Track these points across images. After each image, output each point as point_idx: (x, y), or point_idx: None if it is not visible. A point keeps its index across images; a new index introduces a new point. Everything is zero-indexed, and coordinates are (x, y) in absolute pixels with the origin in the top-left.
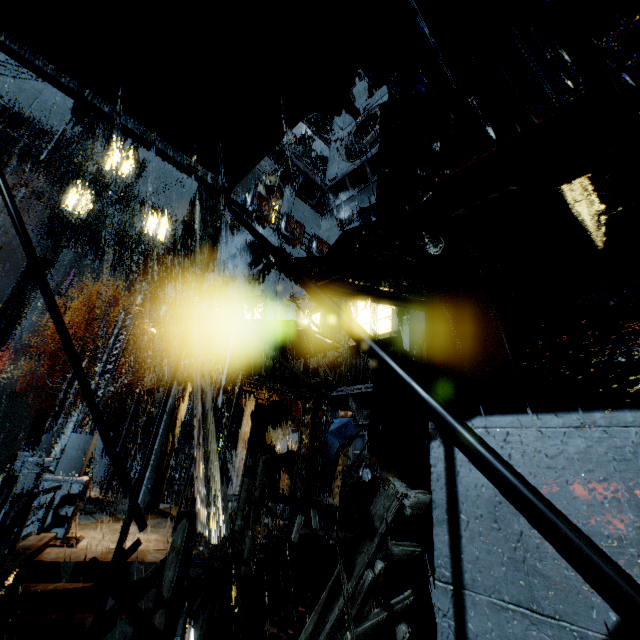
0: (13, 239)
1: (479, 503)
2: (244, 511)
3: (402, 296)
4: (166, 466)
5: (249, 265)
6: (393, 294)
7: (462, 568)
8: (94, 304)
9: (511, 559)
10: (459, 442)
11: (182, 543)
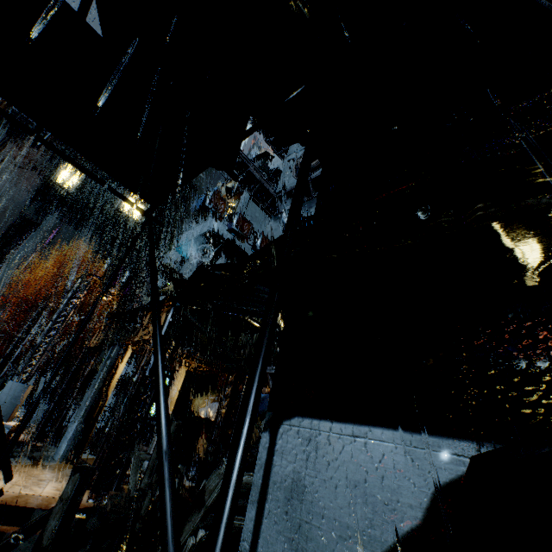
0: (6, 200)
1: (281, 489)
2: (152, 470)
3: (259, 312)
4: (95, 419)
5: (203, 250)
6: (250, 311)
7: (258, 543)
8: (65, 264)
9: (290, 539)
10: (158, 449)
11: (70, 495)
